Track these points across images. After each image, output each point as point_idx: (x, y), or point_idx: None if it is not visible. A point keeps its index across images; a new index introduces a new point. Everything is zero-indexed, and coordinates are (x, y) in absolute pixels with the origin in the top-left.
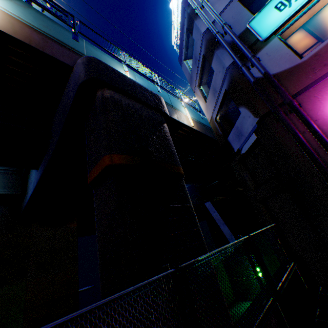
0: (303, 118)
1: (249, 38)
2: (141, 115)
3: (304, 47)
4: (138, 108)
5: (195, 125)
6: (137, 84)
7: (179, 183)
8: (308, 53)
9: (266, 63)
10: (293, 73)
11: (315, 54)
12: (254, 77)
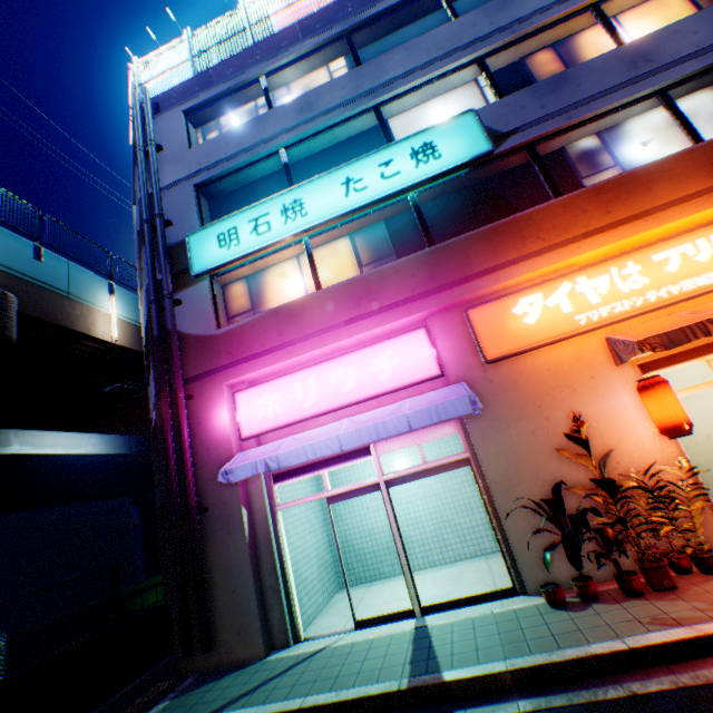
0: (180, 420)
1: (185, 259)
2: None
3: (242, 308)
4: None
5: (127, 337)
6: None
7: None
8: (243, 318)
9: (187, 312)
10: (205, 345)
11: (229, 332)
12: (161, 328)
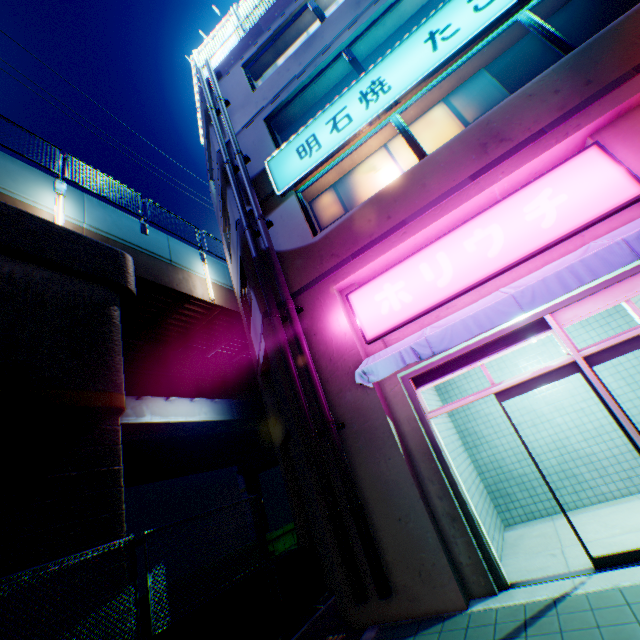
0: (295, 331)
1: (268, 185)
2: (41, 294)
3: (331, 217)
4: (39, 279)
5: (221, 297)
6: (59, 230)
7: (100, 426)
8: None
9: (279, 231)
10: (304, 256)
11: (327, 235)
12: (258, 250)
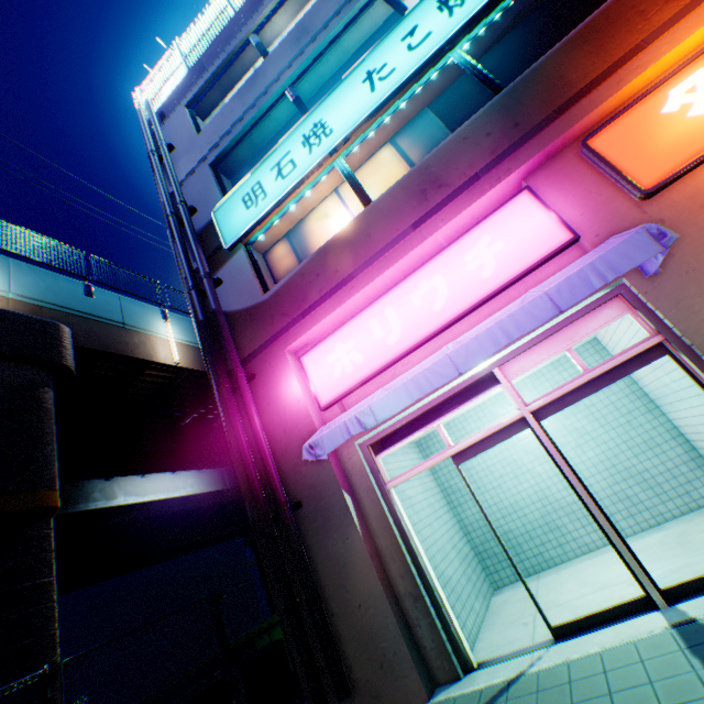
0: (244, 402)
1: (216, 237)
2: None
3: (286, 270)
4: None
5: (189, 358)
6: None
7: (24, 533)
8: None
9: (229, 289)
10: (255, 317)
11: (277, 292)
12: (206, 312)
